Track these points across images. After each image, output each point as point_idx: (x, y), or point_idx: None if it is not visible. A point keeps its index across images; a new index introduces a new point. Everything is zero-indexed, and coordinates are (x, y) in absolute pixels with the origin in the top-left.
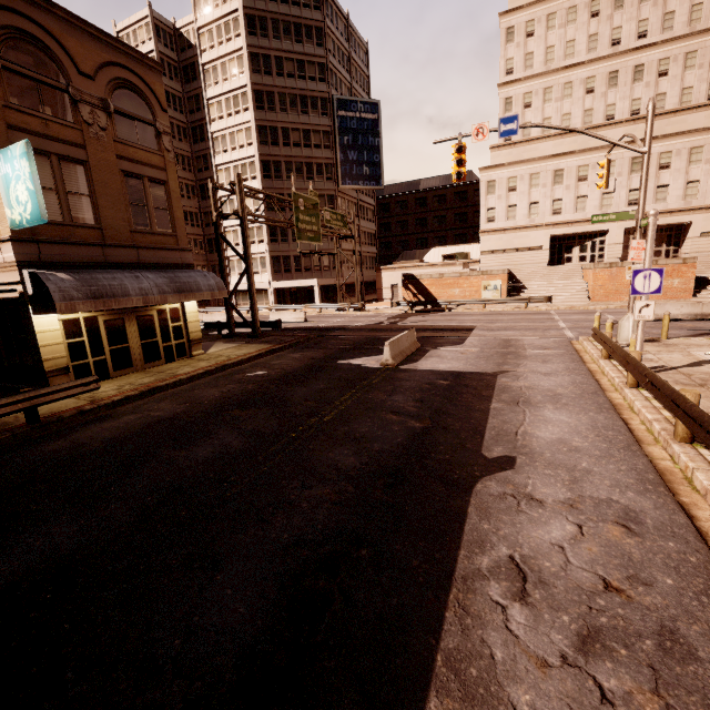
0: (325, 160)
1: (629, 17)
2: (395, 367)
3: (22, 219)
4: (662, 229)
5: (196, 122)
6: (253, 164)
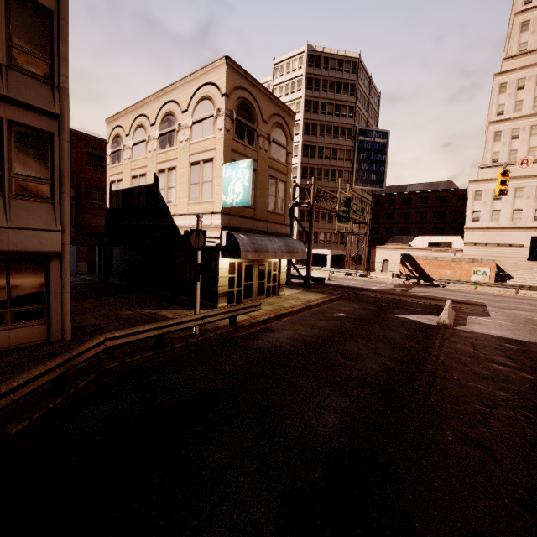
0: (345, 168)
1: None
2: (451, 327)
3: (233, 201)
4: None
5: None
6: (295, 169)
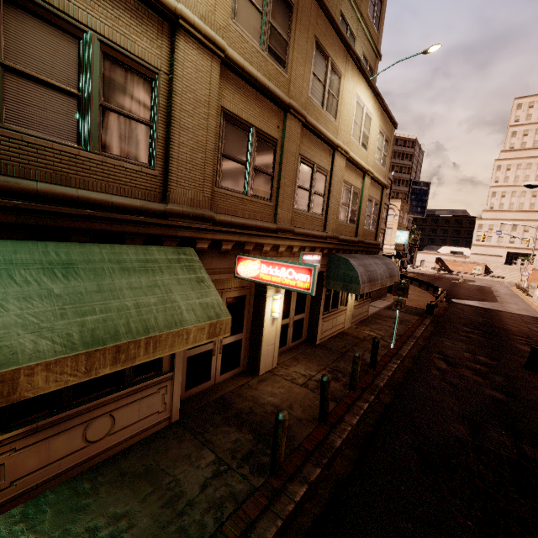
0: None
1: None
2: (463, 283)
3: (400, 242)
4: None
5: None
6: None
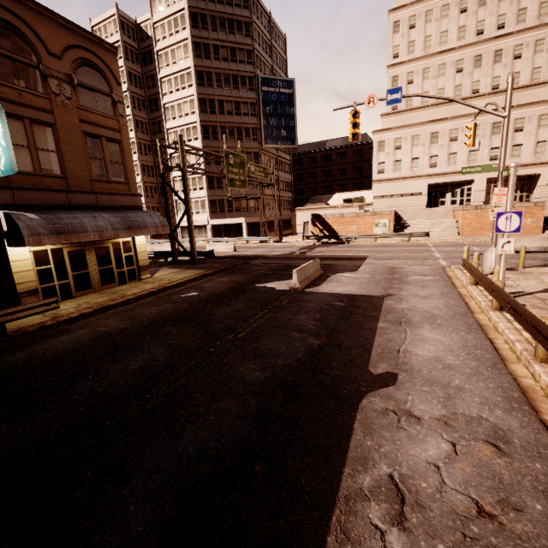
0: (252, 125)
1: (490, 12)
2: (301, 290)
3: None
4: (517, 179)
5: (152, 96)
6: (195, 128)
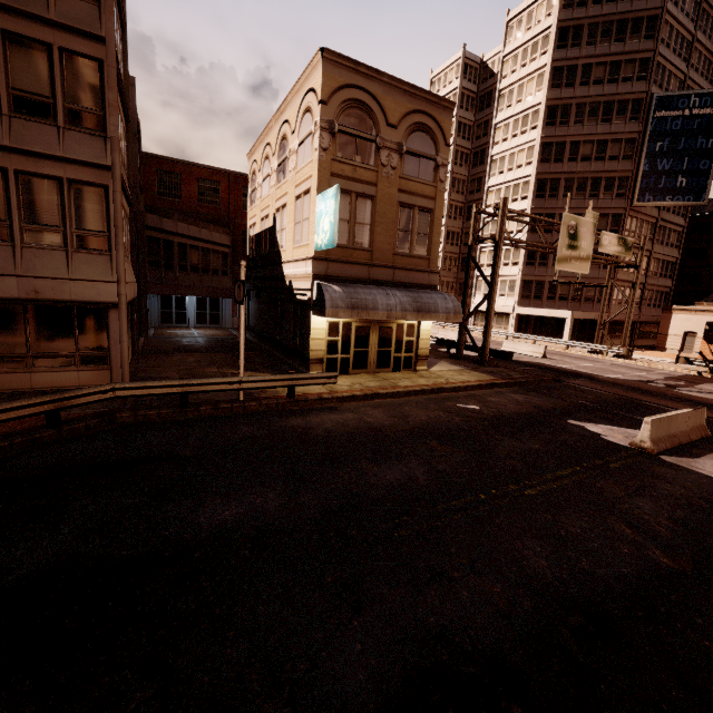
0: (620, 173)
1: None
2: (653, 455)
3: (322, 243)
4: None
5: (480, 147)
6: (527, 184)
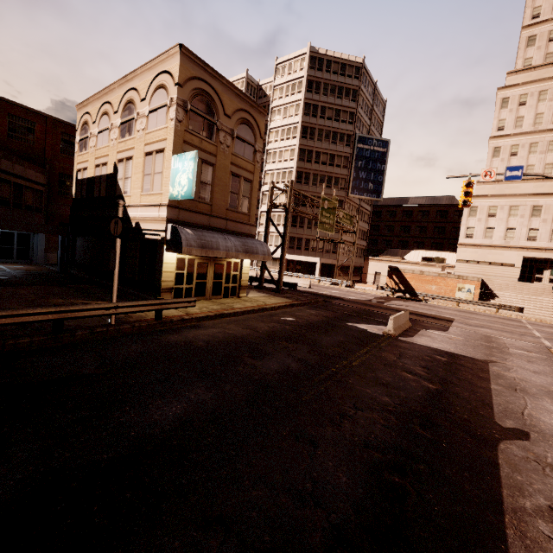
0: (342, 175)
1: None
2: (395, 337)
3: (179, 194)
4: None
5: None
6: (291, 173)
